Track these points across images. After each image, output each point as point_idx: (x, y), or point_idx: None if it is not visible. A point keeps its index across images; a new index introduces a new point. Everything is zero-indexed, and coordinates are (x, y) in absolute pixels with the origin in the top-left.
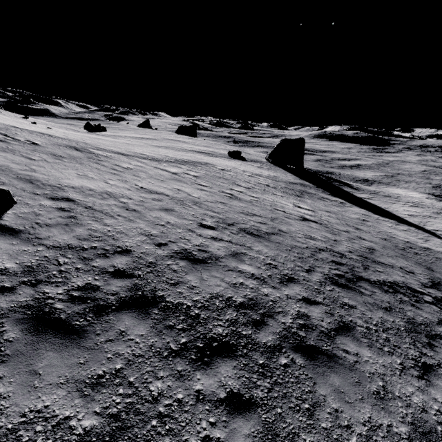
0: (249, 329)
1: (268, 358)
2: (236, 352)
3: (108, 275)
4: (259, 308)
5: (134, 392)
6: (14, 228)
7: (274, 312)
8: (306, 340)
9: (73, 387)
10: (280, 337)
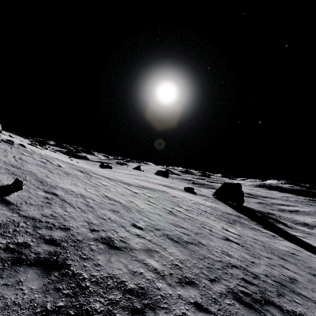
0: (125, 313)
1: None
2: None
3: (42, 240)
4: (145, 298)
5: None
6: (11, 202)
7: (158, 306)
8: None
9: None
10: None
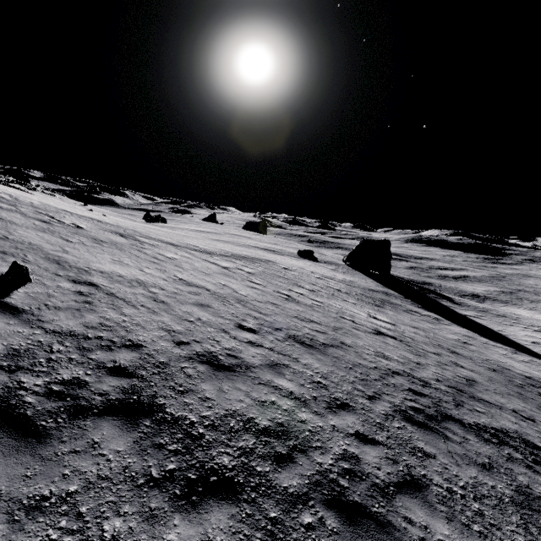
0: (268, 464)
1: (286, 510)
2: (240, 495)
3: (104, 370)
4: (289, 438)
5: (80, 528)
6: (18, 308)
7: (309, 446)
8: (348, 493)
9: (3, 507)
10: (310, 483)
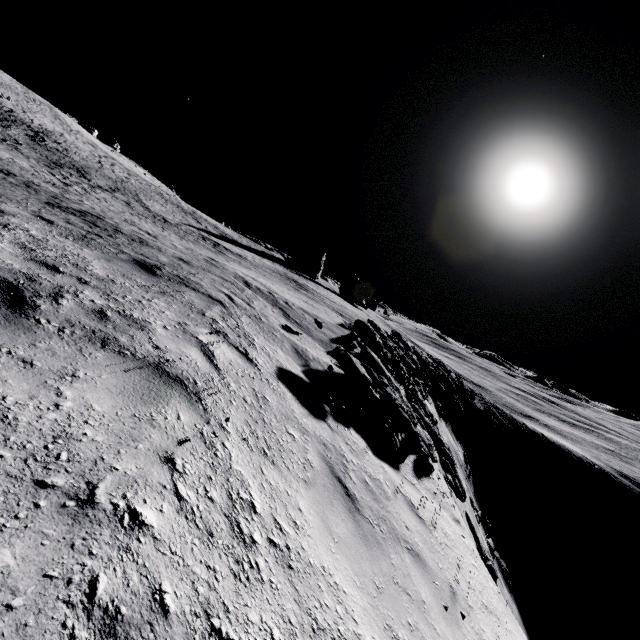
0: None
1: None
2: None
3: None
4: None
5: None
6: None
7: None
8: None
9: None
10: None
